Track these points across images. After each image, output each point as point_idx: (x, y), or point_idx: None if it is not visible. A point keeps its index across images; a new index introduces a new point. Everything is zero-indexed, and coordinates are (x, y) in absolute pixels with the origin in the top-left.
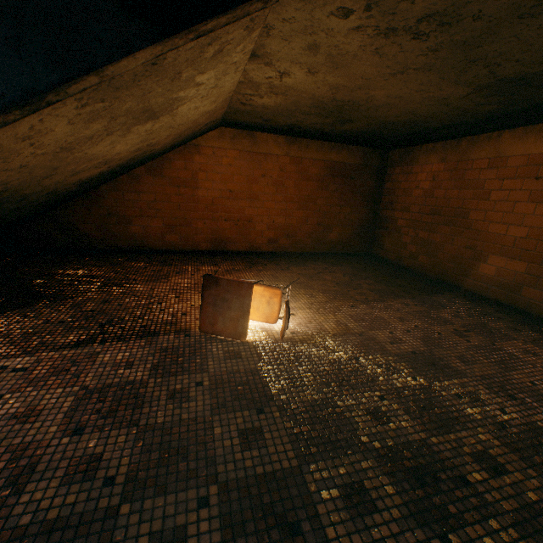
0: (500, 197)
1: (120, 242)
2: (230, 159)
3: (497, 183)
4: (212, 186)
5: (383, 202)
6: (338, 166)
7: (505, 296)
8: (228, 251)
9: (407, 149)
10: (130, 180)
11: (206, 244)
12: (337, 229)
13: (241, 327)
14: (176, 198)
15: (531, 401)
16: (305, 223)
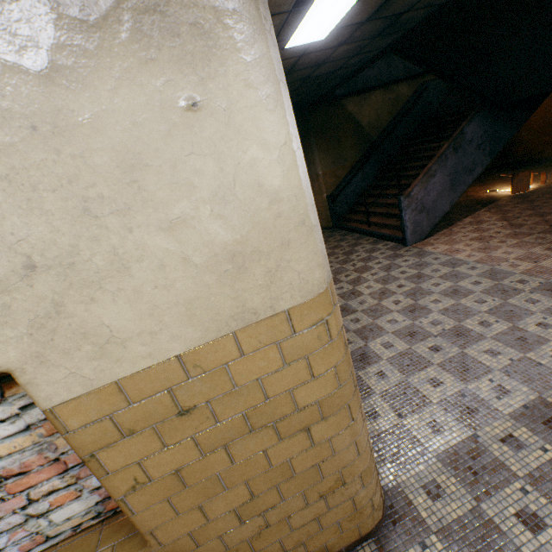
0: None
1: None
2: None
3: None
4: None
5: None
6: None
7: None
8: None
9: None
10: None
11: None
12: None
13: (526, 187)
14: None
15: None
16: None
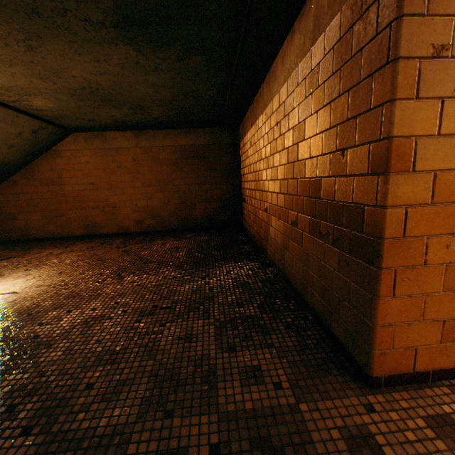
0: (268, 151)
1: (10, 234)
2: (87, 158)
3: (267, 138)
4: (76, 181)
5: (241, 175)
6: (188, 149)
7: (280, 262)
8: (101, 234)
9: (243, 122)
10: (10, 185)
11: (80, 230)
12: (201, 205)
13: None
14: (48, 194)
15: (23, 417)
16: (167, 203)
